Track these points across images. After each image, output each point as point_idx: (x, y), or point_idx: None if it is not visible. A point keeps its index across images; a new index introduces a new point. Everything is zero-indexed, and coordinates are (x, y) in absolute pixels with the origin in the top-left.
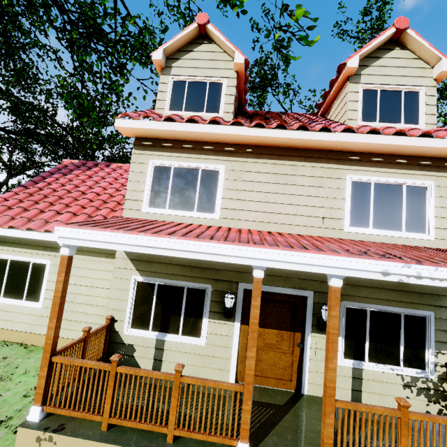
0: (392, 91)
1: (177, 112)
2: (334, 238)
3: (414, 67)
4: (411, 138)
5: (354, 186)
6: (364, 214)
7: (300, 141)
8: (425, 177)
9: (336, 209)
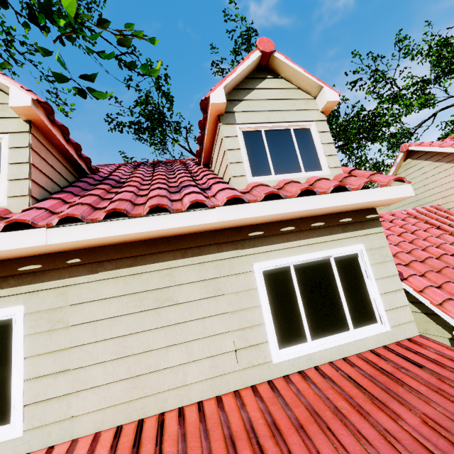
0: (279, 130)
1: None
2: (261, 386)
3: (295, 98)
4: (323, 196)
5: (268, 277)
6: (295, 320)
7: (162, 231)
8: (352, 240)
9: (252, 328)
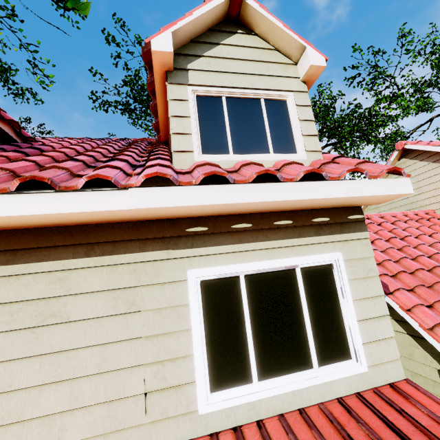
0: (245, 98)
1: None
2: None
3: (271, 61)
4: (289, 185)
5: (208, 289)
6: (238, 351)
7: (44, 217)
8: (327, 246)
9: (174, 361)
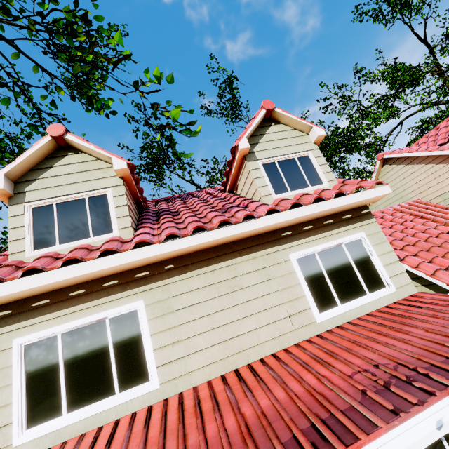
0: (287, 160)
1: (47, 249)
2: (313, 338)
3: (294, 136)
4: (329, 201)
5: (301, 263)
6: (326, 291)
7: (227, 238)
8: (355, 230)
9: (297, 299)
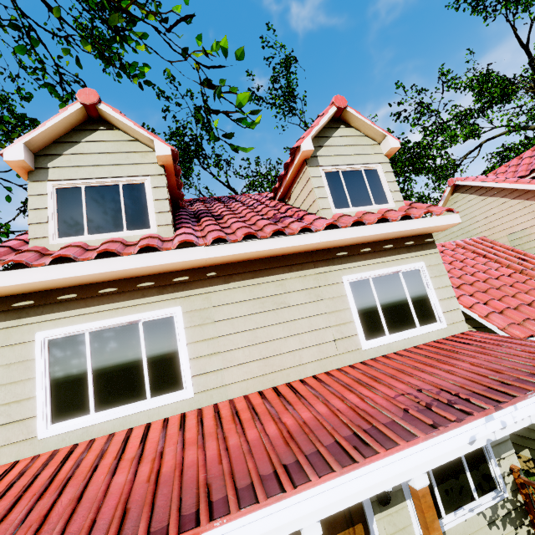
0: (352, 171)
1: (74, 238)
2: (356, 365)
3: (364, 144)
4: (394, 223)
5: (353, 287)
6: (375, 319)
7: (279, 250)
8: (415, 259)
9: (345, 324)
